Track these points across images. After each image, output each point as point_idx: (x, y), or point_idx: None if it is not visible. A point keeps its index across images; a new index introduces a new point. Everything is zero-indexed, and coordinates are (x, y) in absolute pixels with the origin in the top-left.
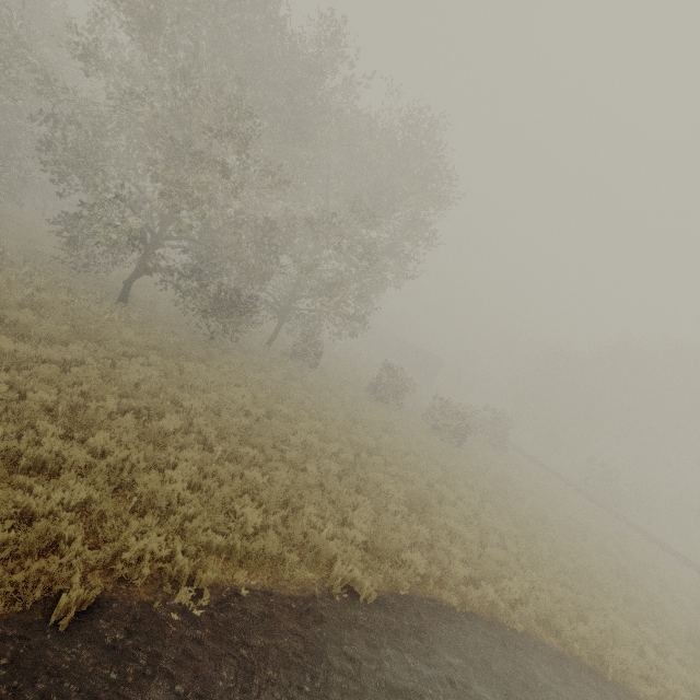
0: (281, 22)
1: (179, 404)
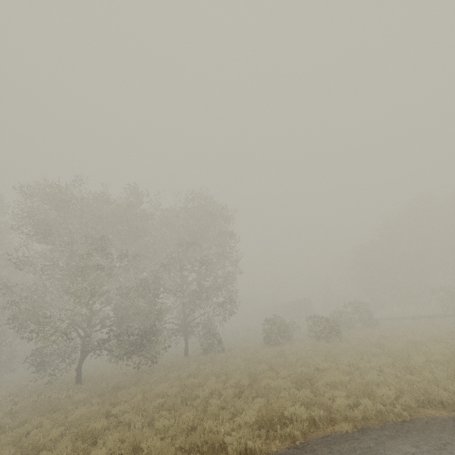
0: (108, 200)
1: (112, 415)
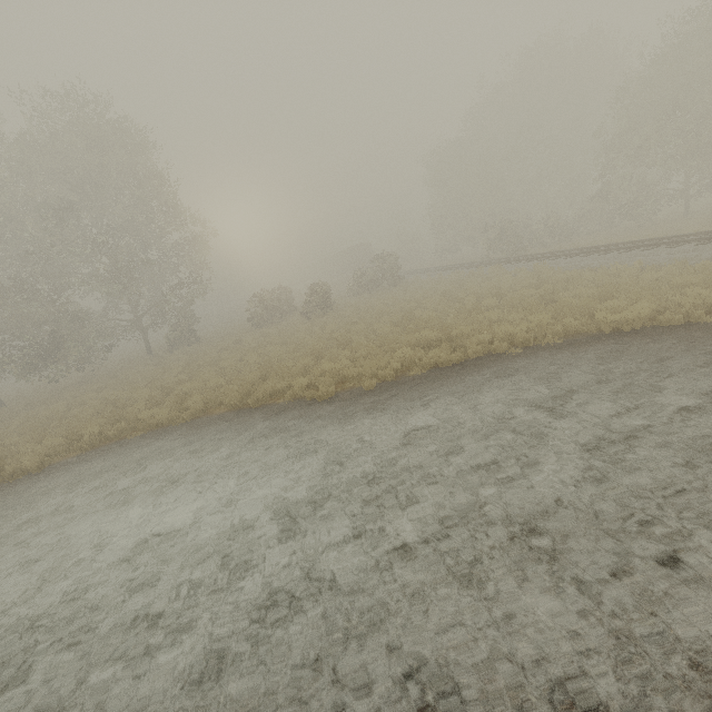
0: None
1: None
